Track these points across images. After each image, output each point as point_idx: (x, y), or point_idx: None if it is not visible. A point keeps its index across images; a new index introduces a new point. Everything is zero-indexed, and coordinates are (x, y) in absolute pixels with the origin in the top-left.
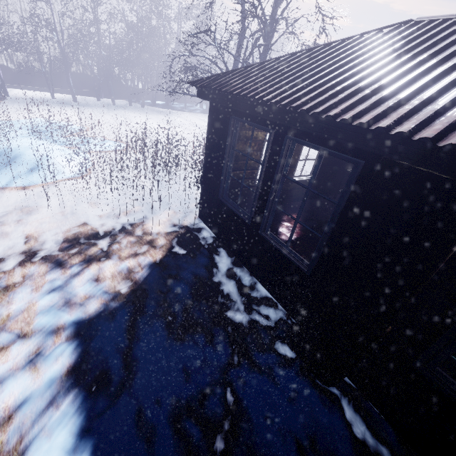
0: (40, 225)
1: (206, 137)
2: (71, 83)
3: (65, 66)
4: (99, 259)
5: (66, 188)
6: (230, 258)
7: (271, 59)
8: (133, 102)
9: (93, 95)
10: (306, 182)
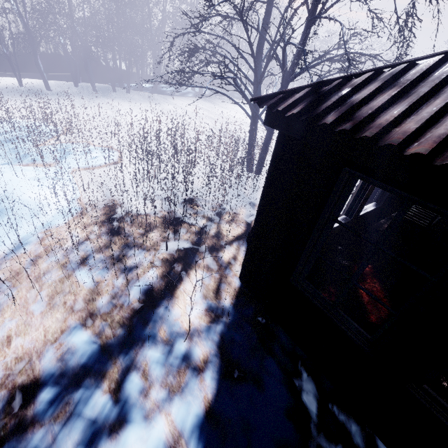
0: (2, 347)
1: (265, 182)
2: (41, 67)
3: (32, 46)
4: (109, 431)
5: (43, 246)
6: (313, 376)
7: (435, 54)
8: (116, 86)
9: (69, 79)
10: (370, 212)
